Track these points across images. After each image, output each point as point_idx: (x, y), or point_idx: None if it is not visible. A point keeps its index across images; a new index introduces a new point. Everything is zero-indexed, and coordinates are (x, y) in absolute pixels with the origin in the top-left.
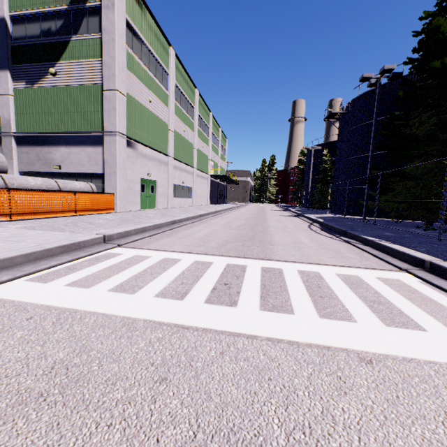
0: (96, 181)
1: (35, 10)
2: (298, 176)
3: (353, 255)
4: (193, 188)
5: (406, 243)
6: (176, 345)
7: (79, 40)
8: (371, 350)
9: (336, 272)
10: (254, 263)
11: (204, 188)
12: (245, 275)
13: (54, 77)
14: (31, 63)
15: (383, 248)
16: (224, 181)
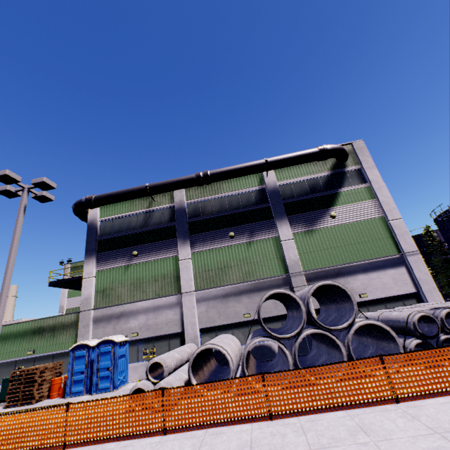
0: (408, 302)
1: (301, 177)
2: None
3: None
4: None
5: None
6: None
7: (347, 190)
8: None
9: None
10: None
11: None
12: None
13: (332, 218)
14: (306, 212)
15: None
16: None
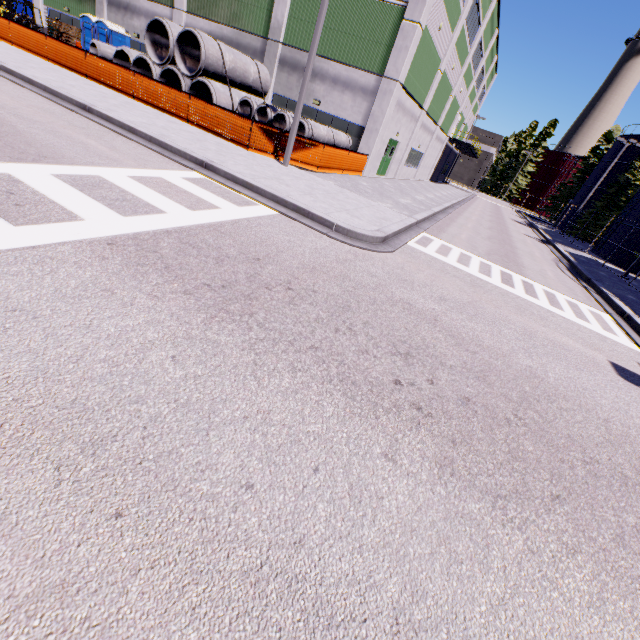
0: (350, 133)
1: None
2: (577, 175)
3: (582, 296)
4: (424, 156)
5: (636, 307)
6: (500, 290)
7: None
8: (566, 317)
9: (565, 298)
10: (515, 275)
11: (434, 157)
12: (513, 279)
13: None
14: None
15: (608, 300)
16: (460, 148)
